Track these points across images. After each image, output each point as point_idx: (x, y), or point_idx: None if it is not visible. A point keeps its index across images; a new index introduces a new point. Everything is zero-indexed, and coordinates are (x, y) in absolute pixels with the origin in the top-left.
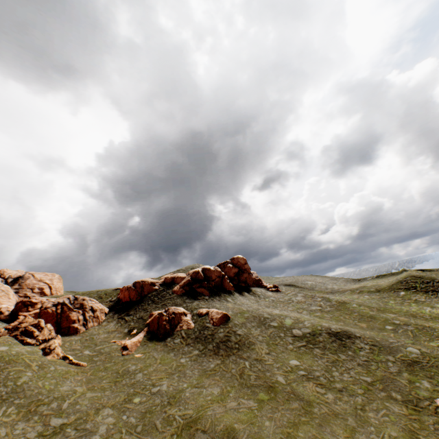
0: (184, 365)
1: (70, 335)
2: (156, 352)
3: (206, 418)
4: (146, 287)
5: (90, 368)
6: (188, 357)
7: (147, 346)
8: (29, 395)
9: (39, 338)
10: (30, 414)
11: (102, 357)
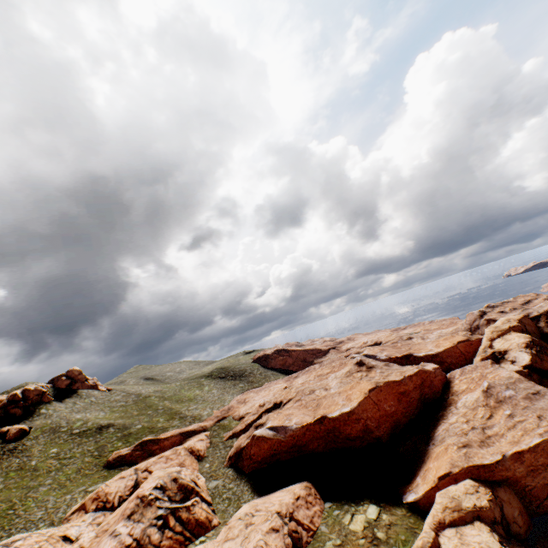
0: None
1: None
2: None
3: None
4: None
5: None
6: None
7: None
8: None
9: None
10: None
11: None
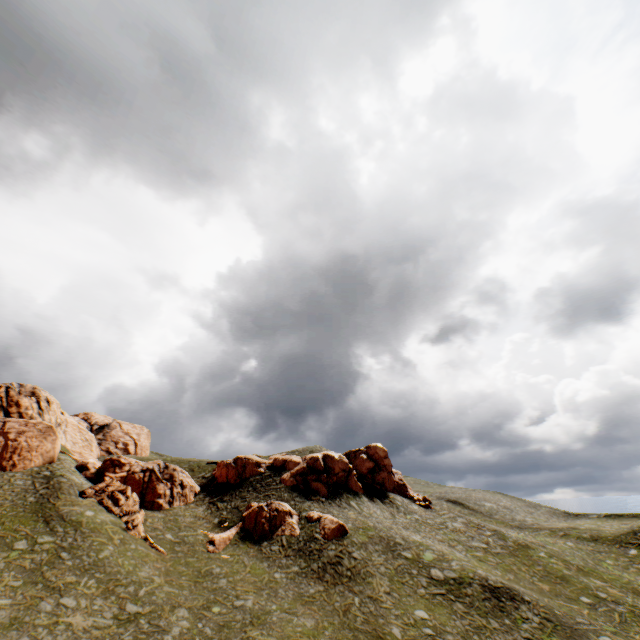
0: (278, 582)
1: (153, 512)
2: (247, 558)
3: None
4: (249, 467)
5: (171, 558)
6: (284, 572)
7: (237, 546)
8: (109, 571)
9: (123, 508)
10: (108, 592)
11: (185, 548)
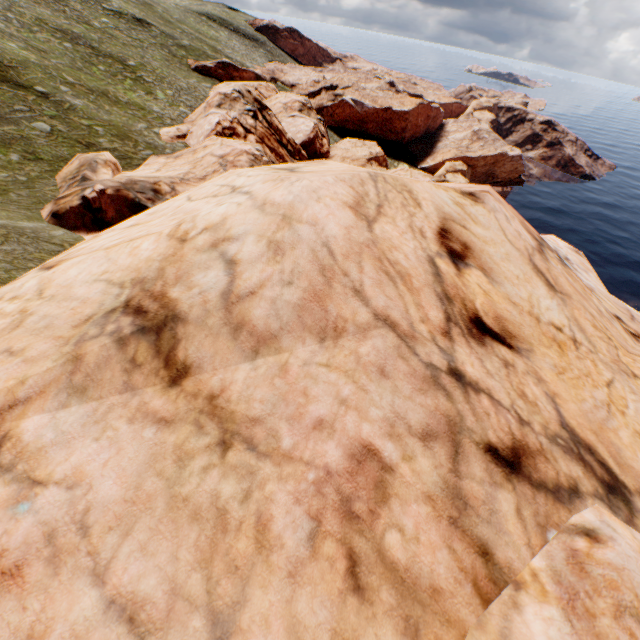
0: None
1: None
2: None
3: (51, 22)
4: None
5: None
6: None
7: None
8: None
9: None
10: None
11: None
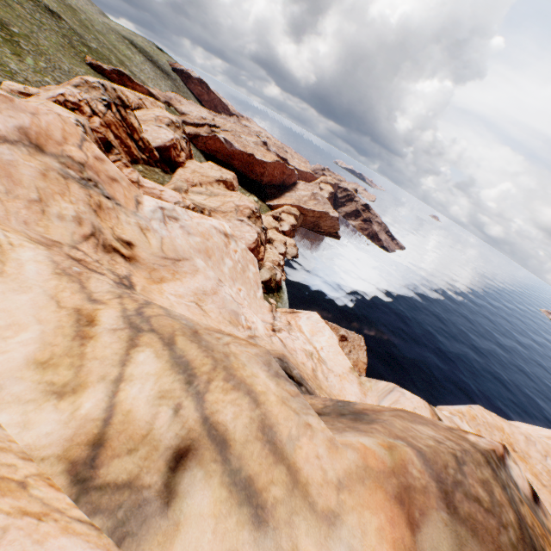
0: None
1: None
2: None
3: None
4: None
5: None
6: None
7: None
8: None
9: None
10: None
11: None
